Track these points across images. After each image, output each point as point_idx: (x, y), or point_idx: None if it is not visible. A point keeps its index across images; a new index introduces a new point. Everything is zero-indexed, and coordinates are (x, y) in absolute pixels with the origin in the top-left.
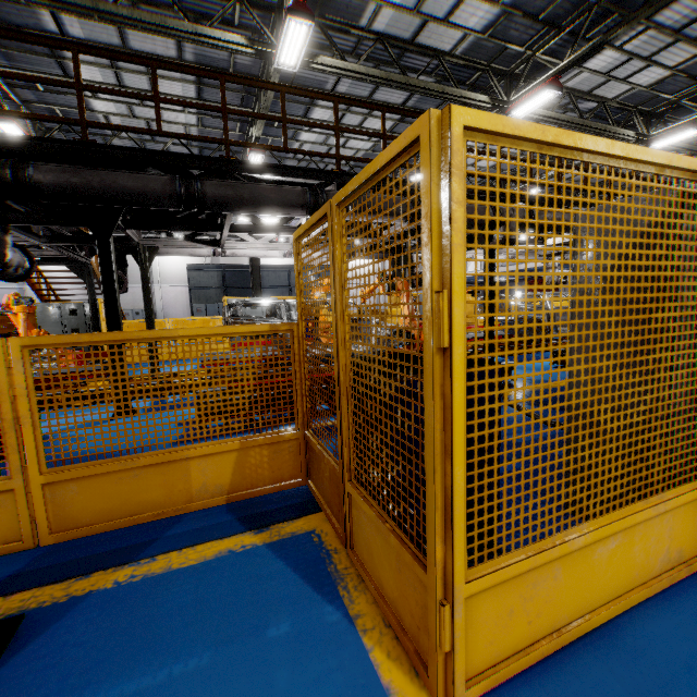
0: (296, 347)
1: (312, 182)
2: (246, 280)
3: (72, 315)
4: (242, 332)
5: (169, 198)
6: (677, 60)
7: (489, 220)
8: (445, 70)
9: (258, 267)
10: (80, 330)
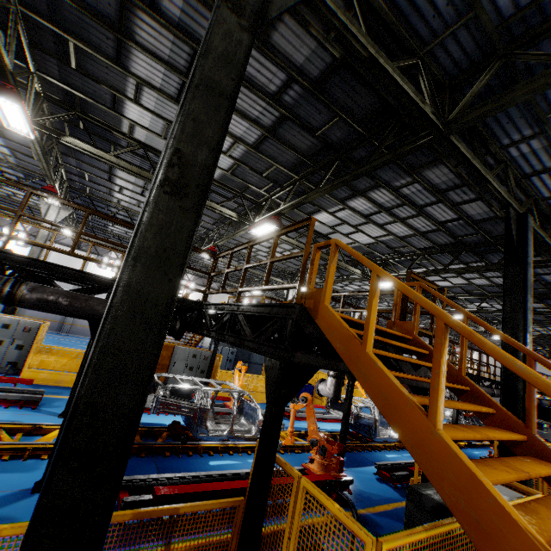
0: None
1: None
2: None
3: (193, 357)
4: None
5: None
6: None
7: None
8: None
9: None
10: (193, 368)
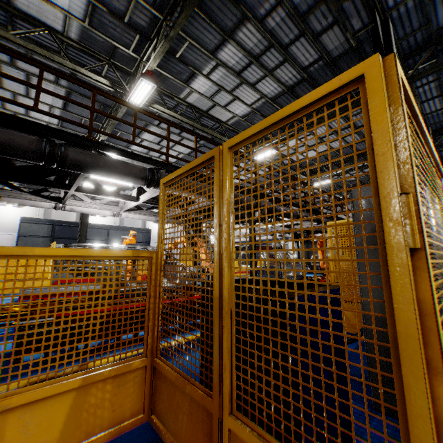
0: (153, 273)
1: (146, 167)
2: (73, 233)
3: None
4: (104, 256)
5: (32, 152)
6: (321, 150)
7: (254, 205)
8: (223, 129)
9: (86, 223)
10: None
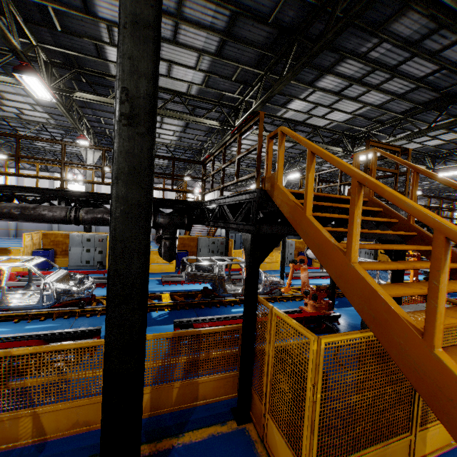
0: None
1: None
2: None
3: (213, 244)
4: None
5: None
6: None
7: None
8: None
9: None
10: (214, 251)
